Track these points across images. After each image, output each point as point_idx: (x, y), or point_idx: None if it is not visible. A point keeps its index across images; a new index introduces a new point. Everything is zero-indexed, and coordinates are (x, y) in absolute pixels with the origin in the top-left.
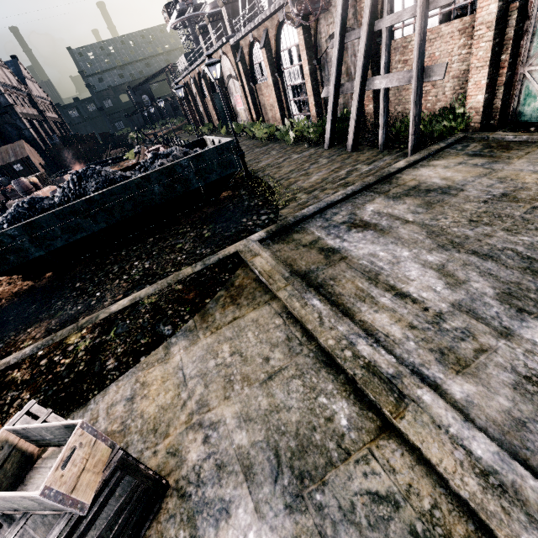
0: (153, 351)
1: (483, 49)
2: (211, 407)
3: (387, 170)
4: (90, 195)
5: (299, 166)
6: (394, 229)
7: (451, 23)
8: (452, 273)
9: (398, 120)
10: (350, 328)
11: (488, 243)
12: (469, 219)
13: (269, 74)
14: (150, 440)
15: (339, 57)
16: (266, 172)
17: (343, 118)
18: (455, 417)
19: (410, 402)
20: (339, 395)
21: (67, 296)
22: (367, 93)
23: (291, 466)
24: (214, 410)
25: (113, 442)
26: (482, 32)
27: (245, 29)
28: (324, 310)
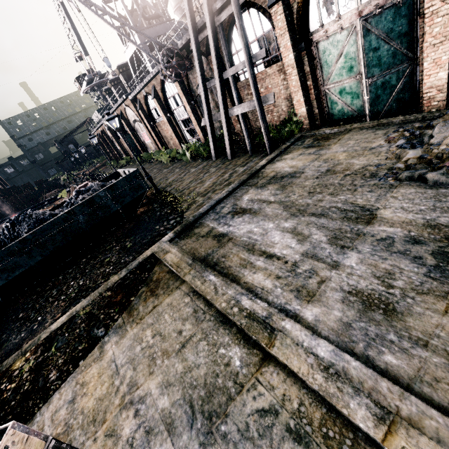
0: (90, 354)
1: (294, 80)
2: (139, 385)
3: (255, 168)
4: (23, 236)
5: (196, 176)
6: (262, 209)
7: (272, 67)
8: (301, 232)
9: (257, 132)
10: (236, 290)
11: (321, 205)
12: (308, 192)
13: (163, 115)
14: (90, 430)
15: (206, 98)
16: (172, 186)
17: (221, 137)
18: (306, 334)
19: (278, 332)
20: (233, 343)
21: (11, 327)
22: (233, 117)
23: (202, 411)
24: (142, 387)
25: (47, 435)
26: (290, 71)
27: (138, 88)
28: (218, 282)
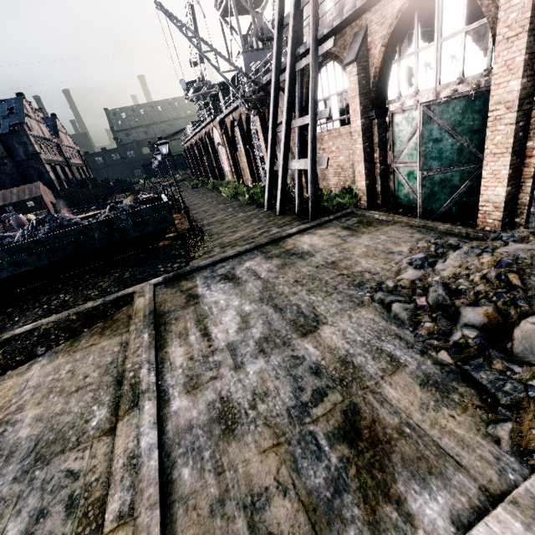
0: (20, 367)
1: (359, 149)
2: (24, 410)
3: (281, 234)
4: (38, 237)
5: (236, 223)
6: (246, 283)
7: (345, 127)
8: (249, 320)
9: None
10: (149, 356)
11: (290, 299)
12: (295, 280)
13: (242, 146)
14: None
15: (272, 142)
16: (210, 226)
17: None
18: (151, 420)
19: (137, 409)
20: (107, 405)
21: None
22: None
23: (38, 452)
24: (24, 412)
25: None
26: (356, 137)
27: (225, 111)
28: (146, 342)
